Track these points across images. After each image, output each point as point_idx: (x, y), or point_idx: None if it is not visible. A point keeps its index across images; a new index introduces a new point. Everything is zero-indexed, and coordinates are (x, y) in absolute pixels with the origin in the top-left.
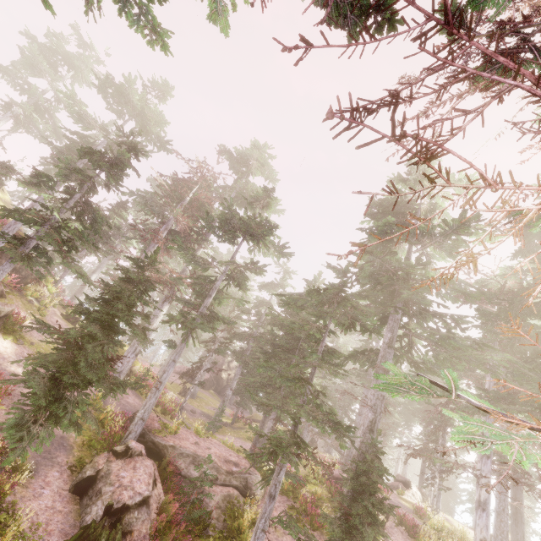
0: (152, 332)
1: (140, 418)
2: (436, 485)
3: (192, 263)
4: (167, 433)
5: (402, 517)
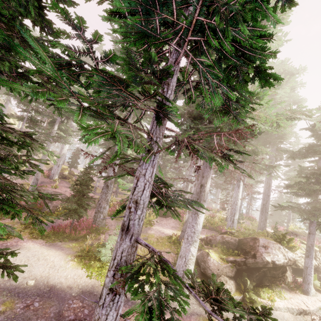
0: (64, 156)
1: (32, 182)
2: (229, 204)
3: (43, 115)
4: (46, 186)
5: (181, 215)
